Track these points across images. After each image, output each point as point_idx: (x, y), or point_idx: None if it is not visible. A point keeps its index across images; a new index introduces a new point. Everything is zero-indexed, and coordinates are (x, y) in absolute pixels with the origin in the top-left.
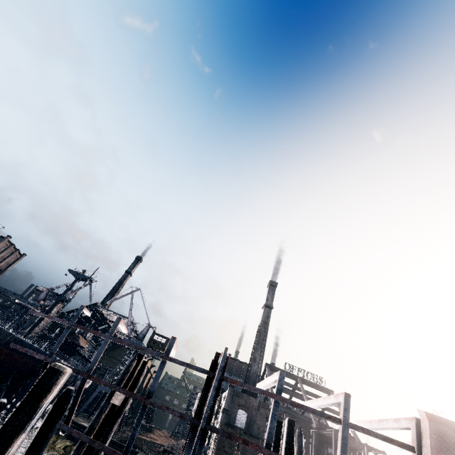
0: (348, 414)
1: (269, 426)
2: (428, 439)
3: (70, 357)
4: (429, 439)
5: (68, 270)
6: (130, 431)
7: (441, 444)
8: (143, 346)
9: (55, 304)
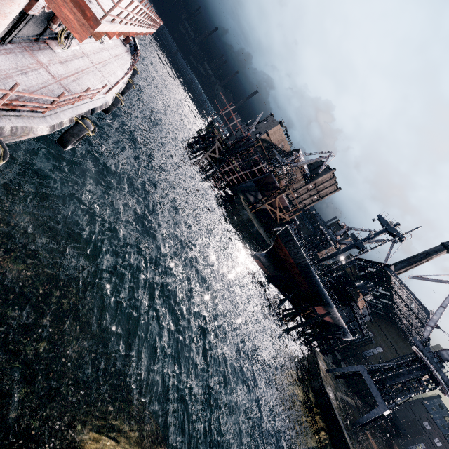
0: None
1: None
2: None
3: (342, 306)
4: None
5: (377, 216)
6: (370, 429)
7: None
8: (442, 373)
9: (350, 248)
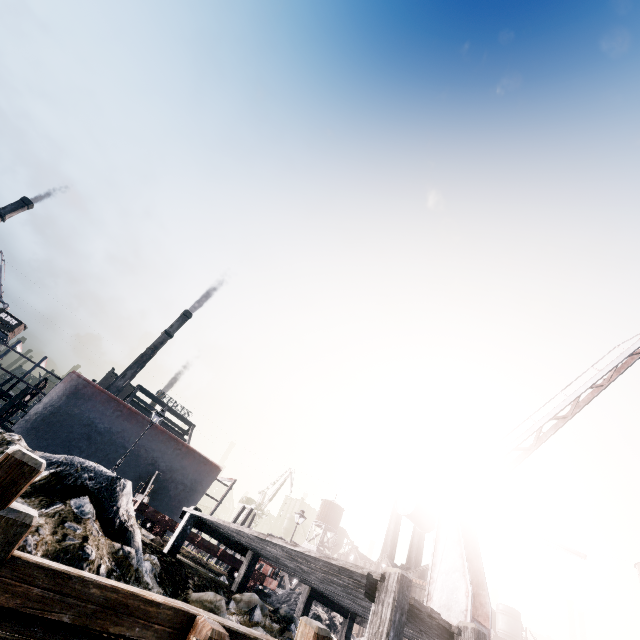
0: (41, 362)
1: (0, 356)
2: (67, 377)
3: None
4: (67, 376)
5: None
6: None
7: (70, 379)
8: None
9: None
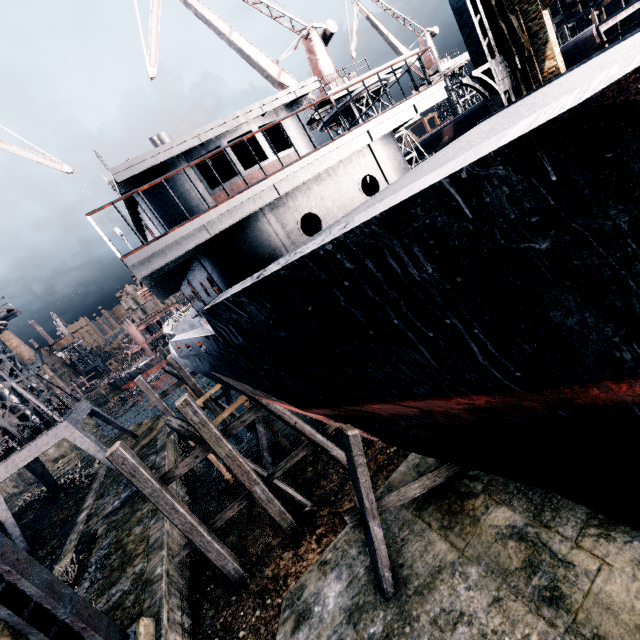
0: None
1: None
2: None
3: None
4: None
5: None
6: None
7: None
8: None
9: None
